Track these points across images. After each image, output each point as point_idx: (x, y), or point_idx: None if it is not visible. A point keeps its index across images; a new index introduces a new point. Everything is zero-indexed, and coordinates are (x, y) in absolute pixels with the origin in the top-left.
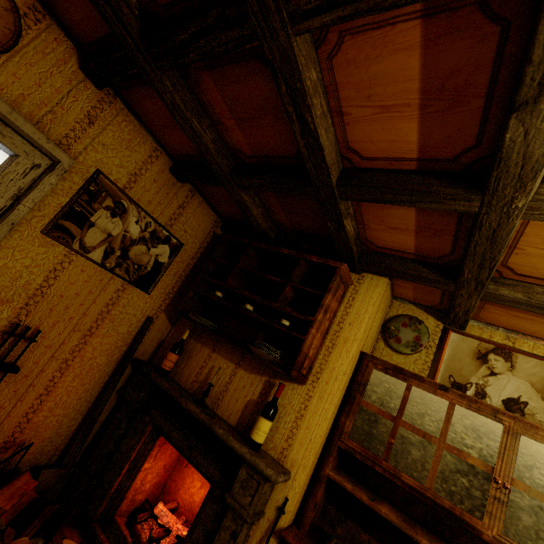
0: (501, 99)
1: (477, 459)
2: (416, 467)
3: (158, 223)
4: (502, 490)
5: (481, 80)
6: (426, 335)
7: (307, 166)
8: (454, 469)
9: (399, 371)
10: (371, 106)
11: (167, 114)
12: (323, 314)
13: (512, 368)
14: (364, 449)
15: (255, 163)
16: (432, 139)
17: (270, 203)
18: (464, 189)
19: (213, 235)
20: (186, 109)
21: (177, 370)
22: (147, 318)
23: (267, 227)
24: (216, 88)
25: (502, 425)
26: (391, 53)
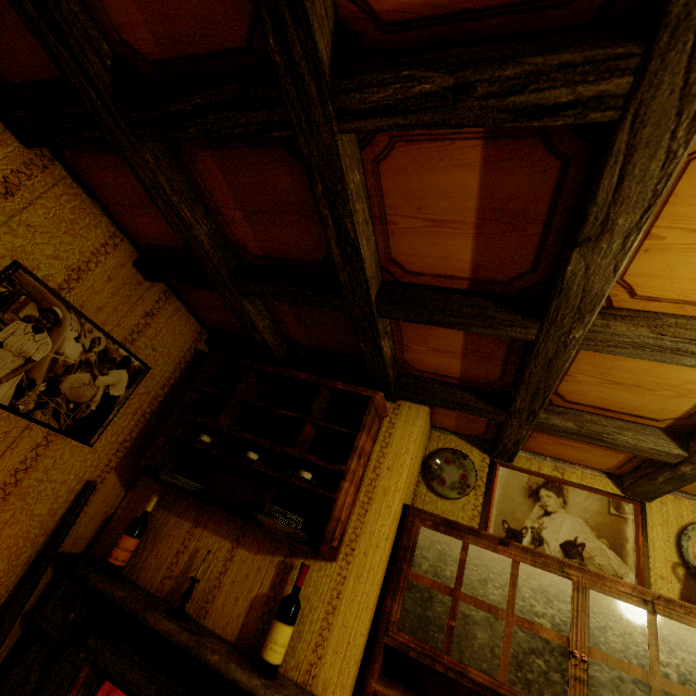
0: (559, 229)
1: (550, 630)
2: (485, 655)
3: (112, 338)
4: (581, 664)
5: (540, 208)
6: (473, 472)
7: (340, 277)
8: (528, 649)
9: (452, 526)
10: (422, 218)
11: (137, 192)
12: (357, 460)
13: (564, 504)
14: (419, 642)
15: (265, 265)
16: (486, 260)
17: (282, 314)
18: (521, 316)
19: (195, 351)
20: (173, 191)
21: (135, 562)
22: (86, 484)
23: (275, 343)
24: (219, 171)
25: (571, 581)
26: (448, 168)
